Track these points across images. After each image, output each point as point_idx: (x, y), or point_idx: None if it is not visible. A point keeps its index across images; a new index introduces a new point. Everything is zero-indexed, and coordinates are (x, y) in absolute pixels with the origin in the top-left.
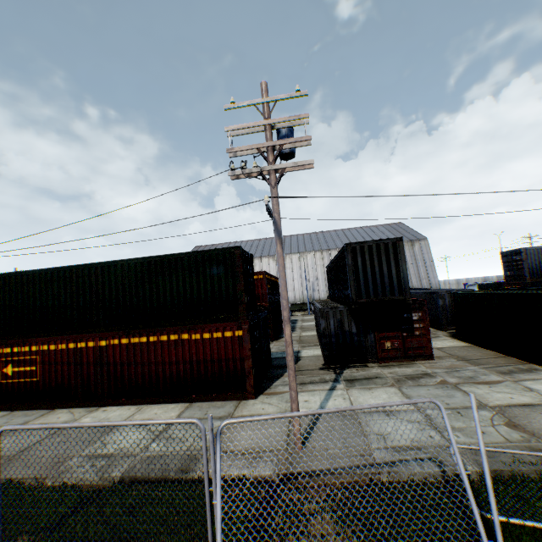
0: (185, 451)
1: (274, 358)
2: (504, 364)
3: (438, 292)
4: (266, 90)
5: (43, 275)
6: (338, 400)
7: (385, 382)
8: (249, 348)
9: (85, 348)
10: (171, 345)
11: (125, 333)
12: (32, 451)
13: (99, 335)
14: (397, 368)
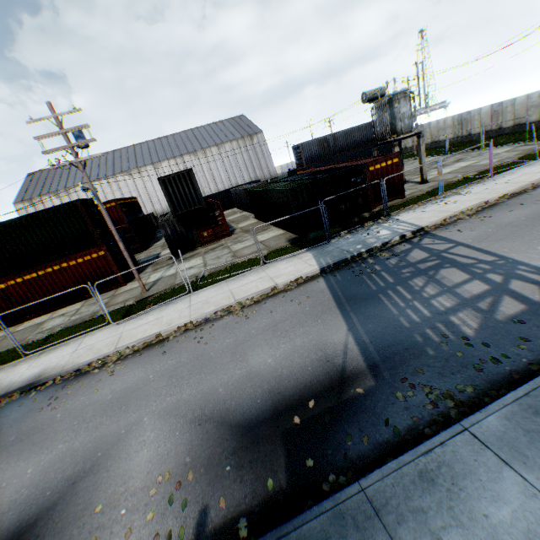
0: (92, 313)
1: (142, 262)
2: (260, 229)
3: (247, 189)
4: (52, 108)
5: None
6: (171, 271)
7: (199, 255)
8: (112, 260)
9: None
10: (58, 273)
11: (18, 275)
12: None
13: None
14: (210, 246)
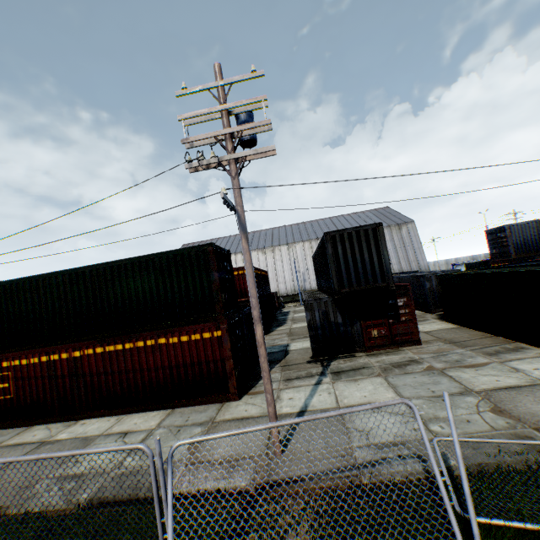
0: None
1: None
2: (491, 344)
3: (424, 275)
4: (219, 72)
5: (8, 287)
6: (323, 396)
7: (372, 372)
8: (229, 348)
9: (59, 360)
10: (148, 351)
11: (100, 341)
12: (0, 476)
13: (72, 346)
14: (385, 356)
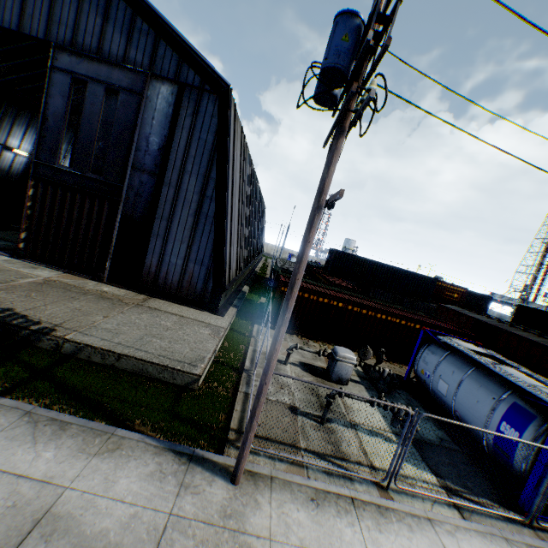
0: None
1: None
2: None
3: None
4: None
5: None
6: None
7: None
8: None
9: None
10: None
11: None
12: None
13: None
14: None
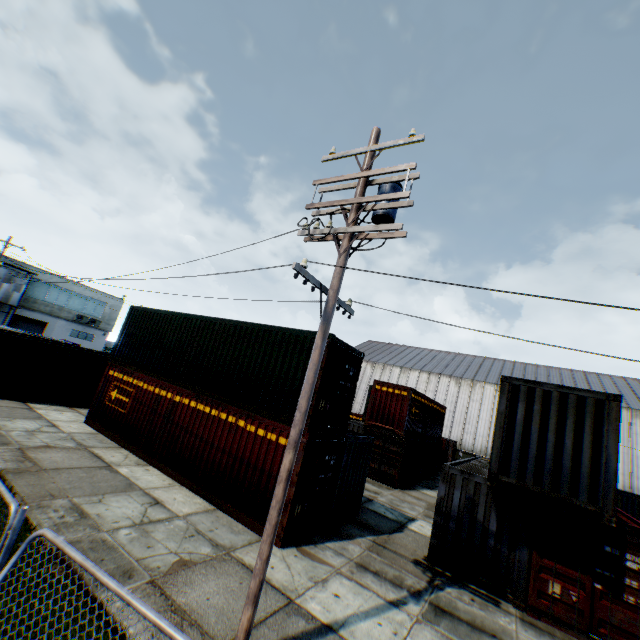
0: (134, 560)
1: (370, 510)
2: None
3: None
4: (375, 137)
5: (166, 317)
6: (381, 628)
7: None
8: (297, 471)
9: (164, 397)
10: (226, 428)
11: (196, 395)
12: (56, 473)
13: (178, 389)
14: None
